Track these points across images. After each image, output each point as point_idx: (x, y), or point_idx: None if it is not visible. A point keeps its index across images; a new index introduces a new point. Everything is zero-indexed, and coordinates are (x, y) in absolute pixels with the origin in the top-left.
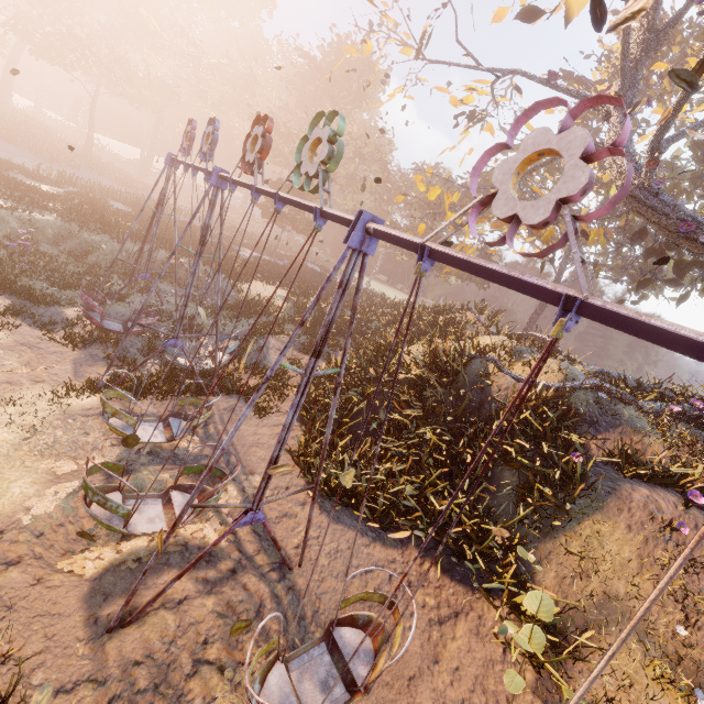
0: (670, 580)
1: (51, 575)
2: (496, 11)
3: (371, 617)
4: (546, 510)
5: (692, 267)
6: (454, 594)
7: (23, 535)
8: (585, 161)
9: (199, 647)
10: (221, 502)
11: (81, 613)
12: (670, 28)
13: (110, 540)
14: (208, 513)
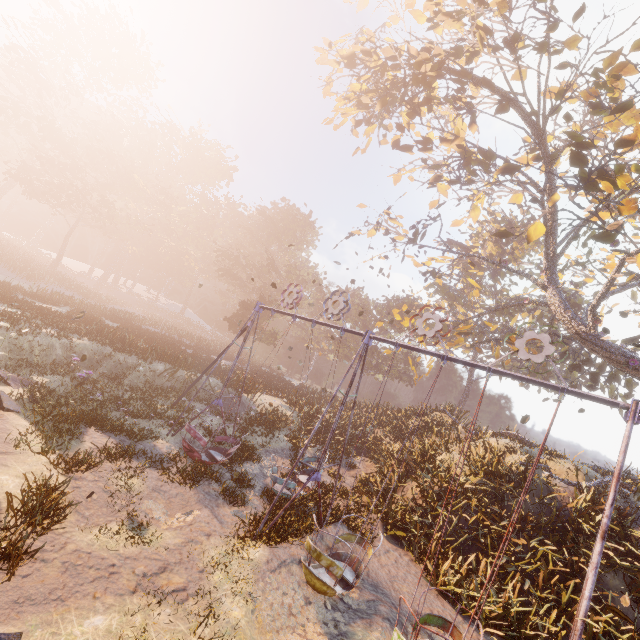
0: None
1: None
2: (454, 221)
3: None
4: None
5: (611, 380)
6: None
7: None
8: None
9: None
10: None
11: None
12: (568, 244)
13: None
14: None
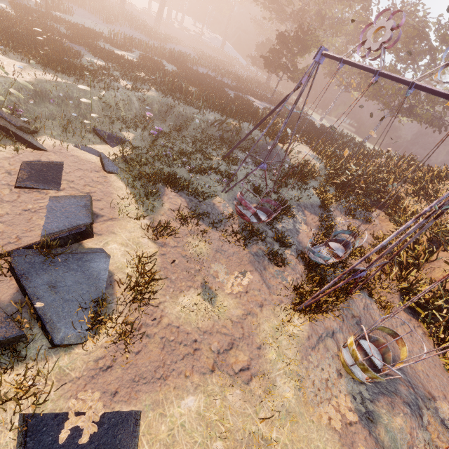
0: None
1: None
2: None
3: None
4: None
5: None
6: None
7: None
8: None
9: None
10: (434, 438)
11: None
12: None
13: None
14: None
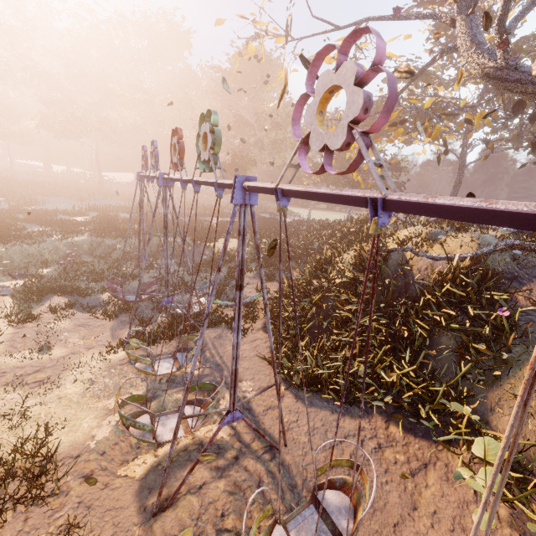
0: (512, 427)
1: (114, 480)
2: None
3: (345, 479)
4: (487, 363)
5: None
6: (420, 449)
7: (92, 455)
8: (360, 85)
9: (219, 519)
10: (221, 407)
11: (135, 504)
12: None
13: (150, 449)
14: (214, 416)
